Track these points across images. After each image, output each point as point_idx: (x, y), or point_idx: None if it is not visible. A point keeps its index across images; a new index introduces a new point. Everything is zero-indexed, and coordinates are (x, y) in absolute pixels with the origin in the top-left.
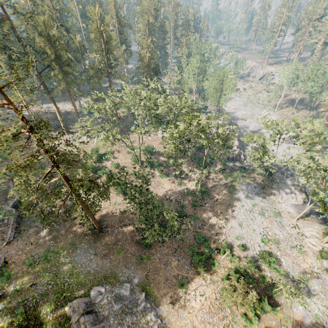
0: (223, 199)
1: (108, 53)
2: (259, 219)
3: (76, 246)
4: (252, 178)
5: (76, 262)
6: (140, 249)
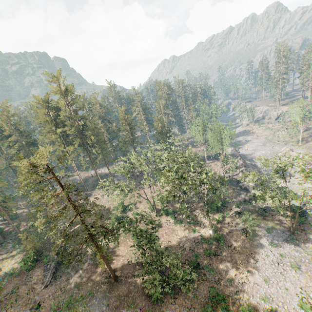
0: (241, 247)
1: (132, 130)
2: (292, 273)
3: (92, 294)
4: (278, 221)
5: (90, 311)
6: (150, 304)
